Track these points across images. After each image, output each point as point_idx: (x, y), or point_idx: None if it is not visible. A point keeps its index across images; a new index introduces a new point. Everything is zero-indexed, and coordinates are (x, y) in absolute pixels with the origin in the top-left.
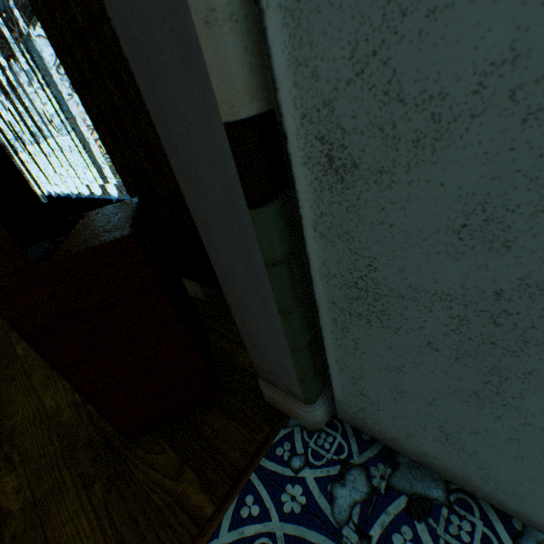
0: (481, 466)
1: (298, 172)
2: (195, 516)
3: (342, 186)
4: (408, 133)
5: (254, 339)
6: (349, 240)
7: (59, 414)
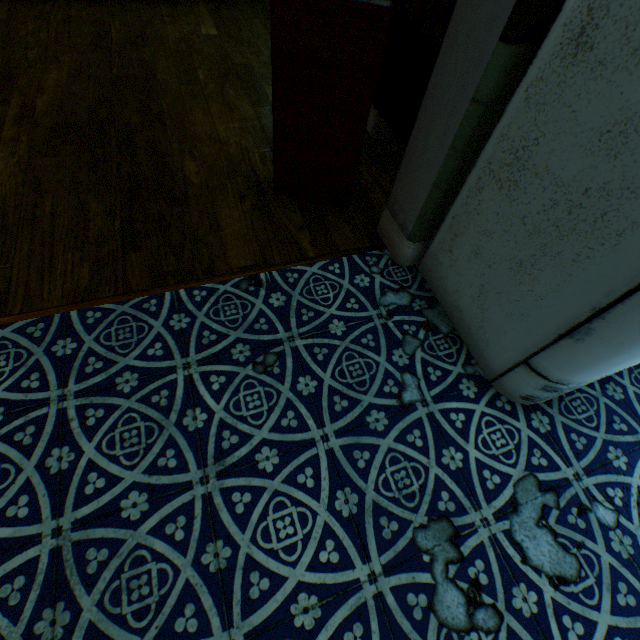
0: (483, 320)
1: (554, 31)
2: (302, 252)
3: (571, 62)
4: (636, 41)
5: (410, 168)
6: (540, 112)
7: (228, 146)
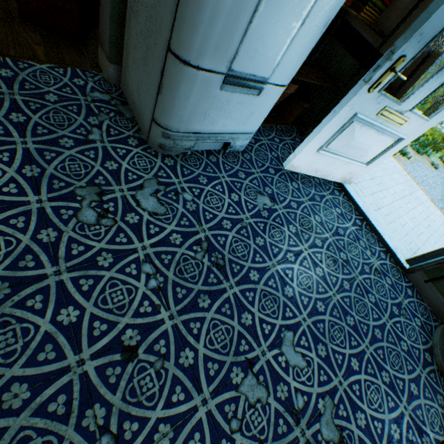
0: (141, 104)
1: None
2: (36, 56)
3: None
4: None
5: (103, 10)
6: None
7: None
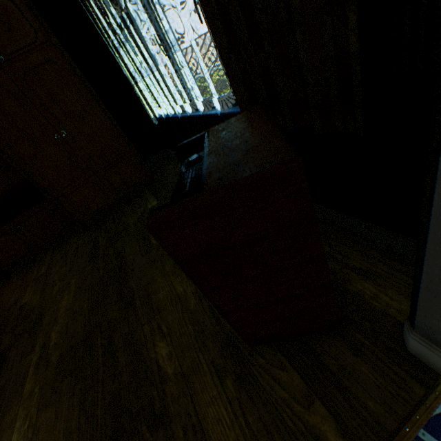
0: None
1: None
2: None
3: None
4: None
5: None
6: None
7: (187, 300)
